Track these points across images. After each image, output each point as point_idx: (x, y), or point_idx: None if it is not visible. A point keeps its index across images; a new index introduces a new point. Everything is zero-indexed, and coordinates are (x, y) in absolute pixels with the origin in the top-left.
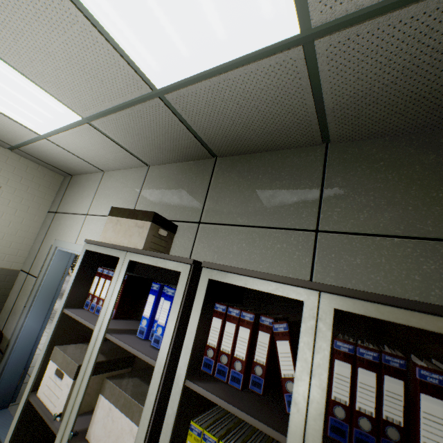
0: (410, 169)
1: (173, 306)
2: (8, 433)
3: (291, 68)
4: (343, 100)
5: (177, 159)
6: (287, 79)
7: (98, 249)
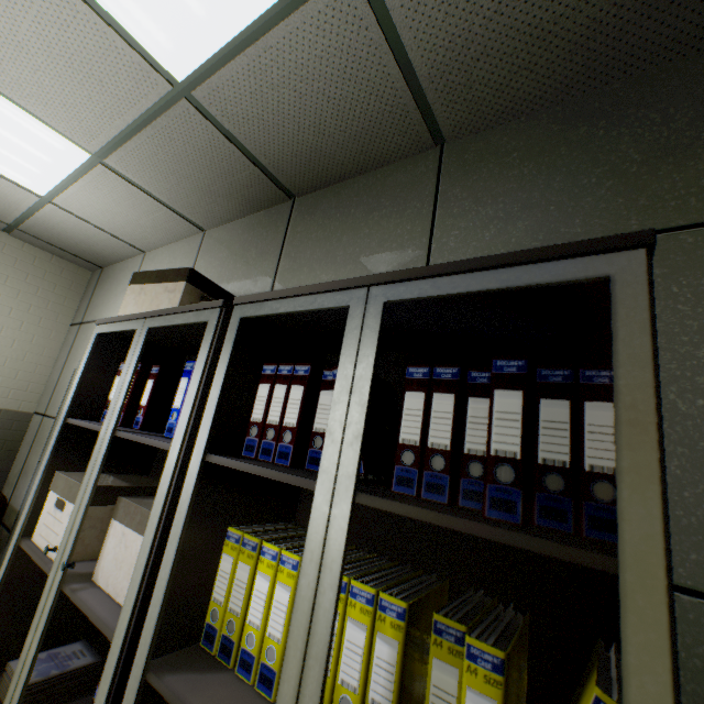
0: (554, 154)
1: (196, 366)
2: None
3: (349, 11)
4: (439, 57)
5: (240, 211)
6: (350, 34)
7: (112, 328)
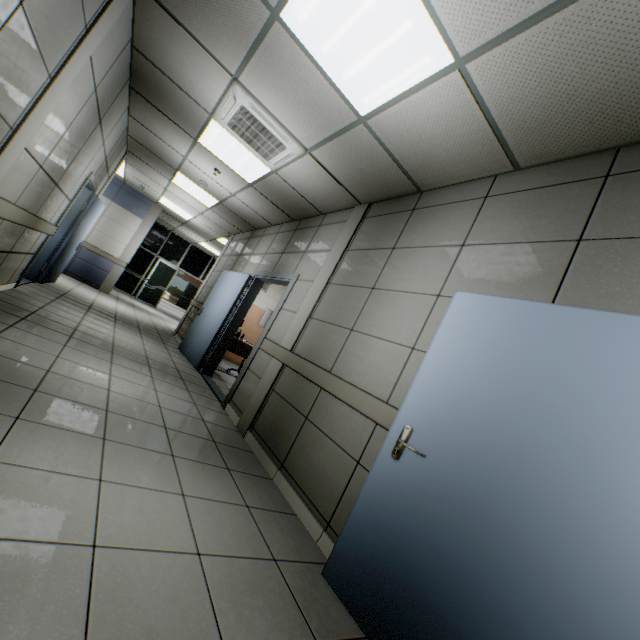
0: None
1: None
2: None
3: None
4: None
5: None
6: None
7: None
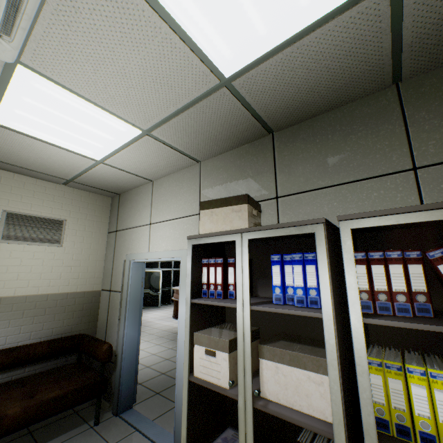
0: None
1: (319, 263)
2: (182, 410)
3: (372, 13)
4: (424, 30)
5: (231, 147)
6: (366, 27)
7: (206, 240)
